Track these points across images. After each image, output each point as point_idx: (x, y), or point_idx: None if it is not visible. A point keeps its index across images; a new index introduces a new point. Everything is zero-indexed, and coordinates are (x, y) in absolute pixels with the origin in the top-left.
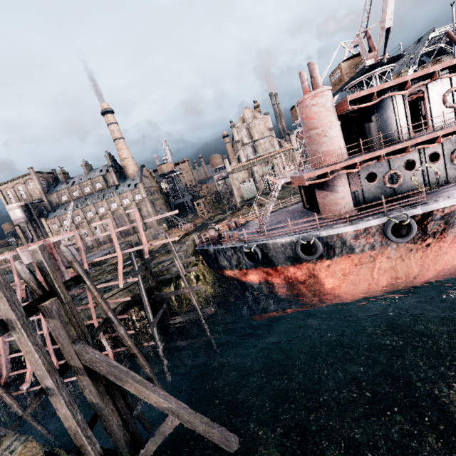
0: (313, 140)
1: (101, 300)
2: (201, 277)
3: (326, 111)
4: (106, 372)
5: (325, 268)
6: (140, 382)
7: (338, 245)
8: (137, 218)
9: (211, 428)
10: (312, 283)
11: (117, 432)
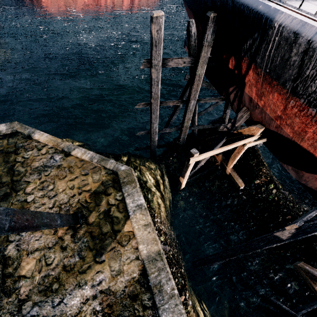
0: None
1: None
2: None
3: None
4: None
5: None
6: None
7: None
8: None
9: None
10: None
11: None
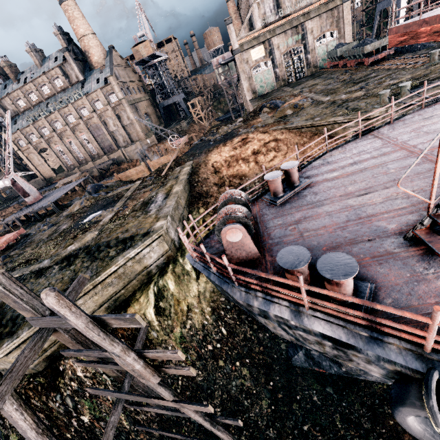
0: None
1: None
2: None
3: None
4: None
5: None
6: None
7: None
8: None
9: None
10: None
11: None
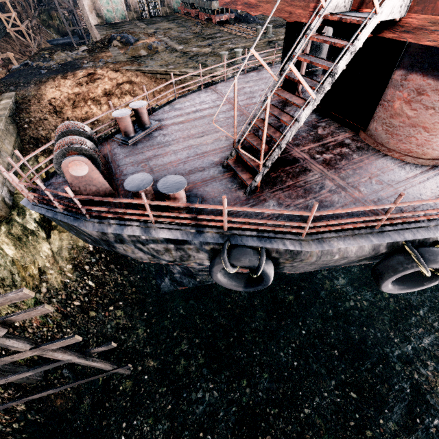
0: None
1: None
2: None
3: None
4: None
5: None
6: None
7: None
8: None
9: None
10: None
11: None
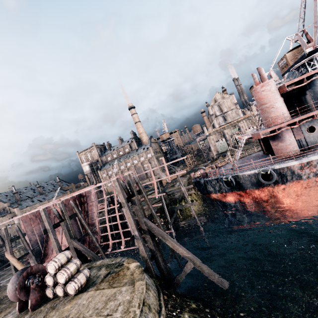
0: (264, 111)
1: (149, 203)
2: (195, 201)
3: (272, 93)
4: (157, 234)
5: (281, 190)
6: (173, 241)
7: (288, 174)
8: (164, 162)
9: (212, 272)
10: (273, 202)
11: (162, 267)
